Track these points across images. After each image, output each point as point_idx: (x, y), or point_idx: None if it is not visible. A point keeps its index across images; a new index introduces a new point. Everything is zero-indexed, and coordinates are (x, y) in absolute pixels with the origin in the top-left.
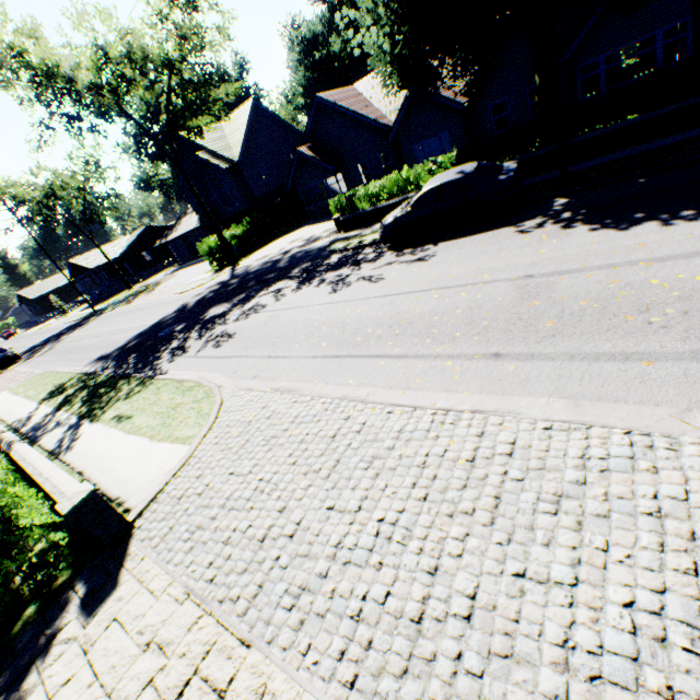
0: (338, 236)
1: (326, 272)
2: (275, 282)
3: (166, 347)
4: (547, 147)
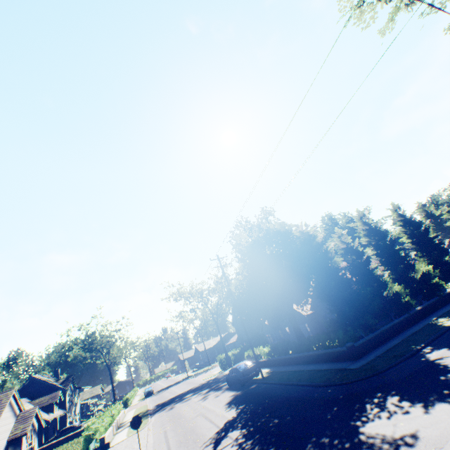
0: None
1: (212, 390)
2: (207, 388)
3: (165, 406)
4: None
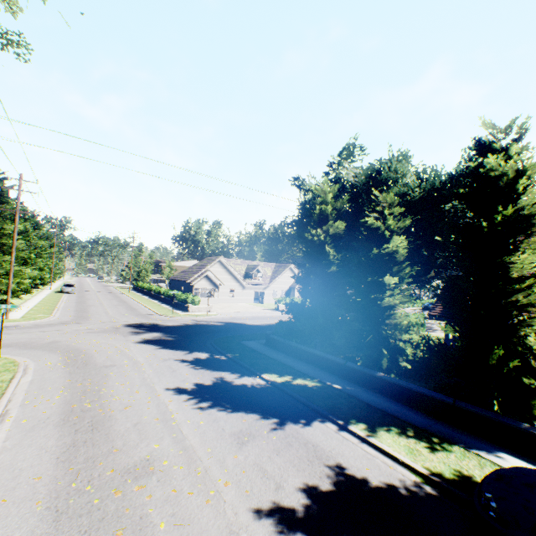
0: None
1: None
2: None
3: None
4: None
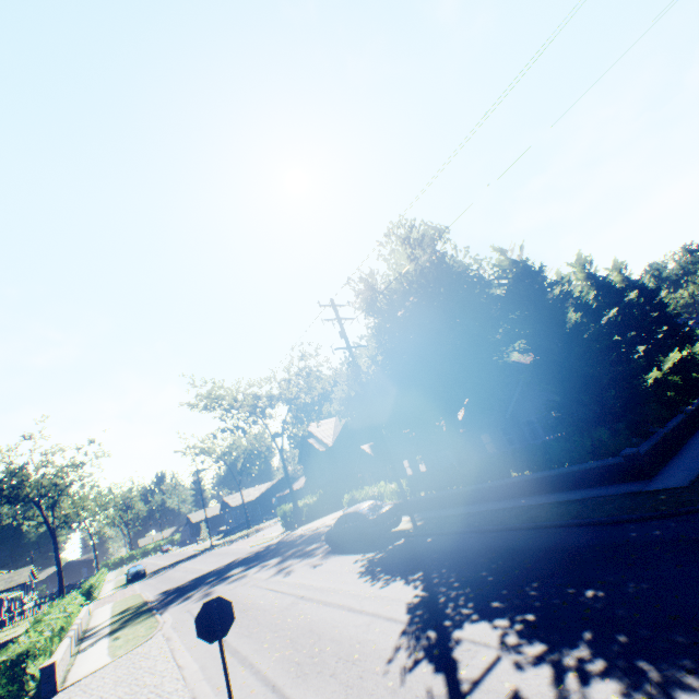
0: None
1: (293, 558)
2: (275, 556)
3: (188, 593)
4: (467, 484)
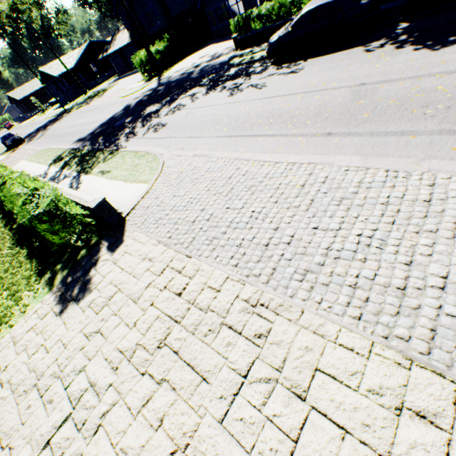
0: (235, 53)
1: (226, 82)
2: (190, 89)
3: (122, 133)
4: None
